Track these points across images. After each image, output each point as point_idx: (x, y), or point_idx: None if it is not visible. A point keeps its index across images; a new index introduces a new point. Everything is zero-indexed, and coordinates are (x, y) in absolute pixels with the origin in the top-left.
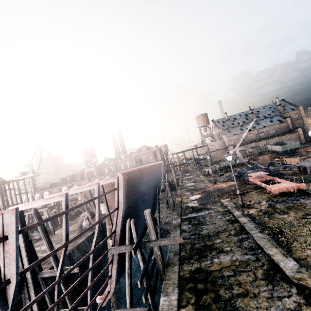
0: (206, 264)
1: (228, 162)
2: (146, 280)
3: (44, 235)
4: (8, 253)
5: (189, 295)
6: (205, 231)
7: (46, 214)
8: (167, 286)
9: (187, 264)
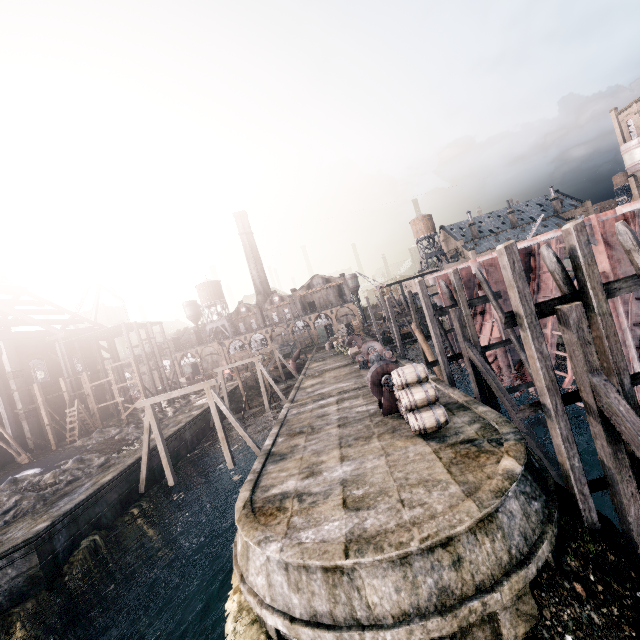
0: None
1: None
2: None
3: (496, 297)
4: None
5: None
6: None
7: (261, 365)
8: None
9: None
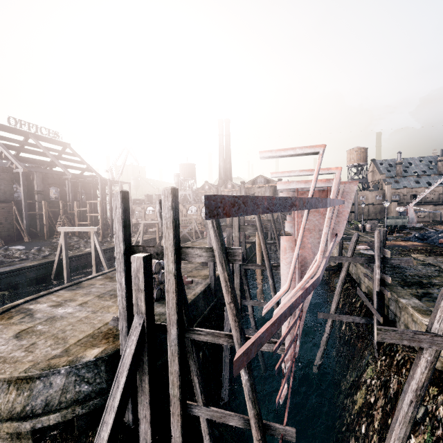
0: (434, 291)
1: (397, 221)
2: (380, 286)
3: (262, 229)
4: (341, 214)
5: (430, 303)
6: (411, 273)
7: None
8: (400, 295)
9: (408, 288)
